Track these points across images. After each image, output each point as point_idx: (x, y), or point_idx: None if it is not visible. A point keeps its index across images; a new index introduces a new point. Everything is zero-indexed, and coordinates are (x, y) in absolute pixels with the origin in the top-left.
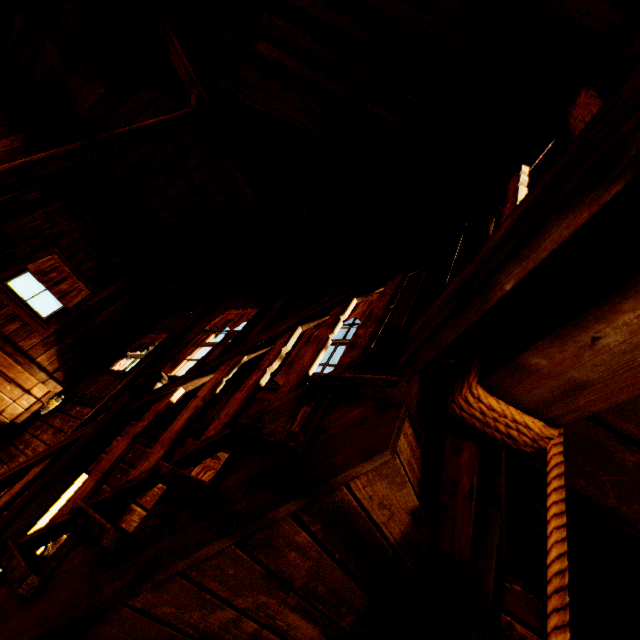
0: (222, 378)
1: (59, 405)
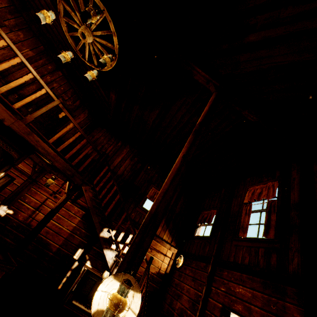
0: None
1: (183, 261)
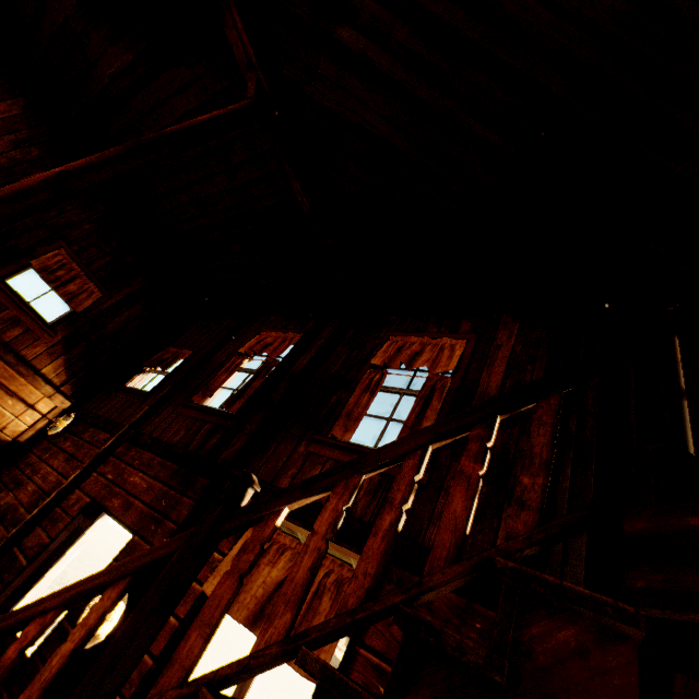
0: (342, 508)
1: (69, 425)
